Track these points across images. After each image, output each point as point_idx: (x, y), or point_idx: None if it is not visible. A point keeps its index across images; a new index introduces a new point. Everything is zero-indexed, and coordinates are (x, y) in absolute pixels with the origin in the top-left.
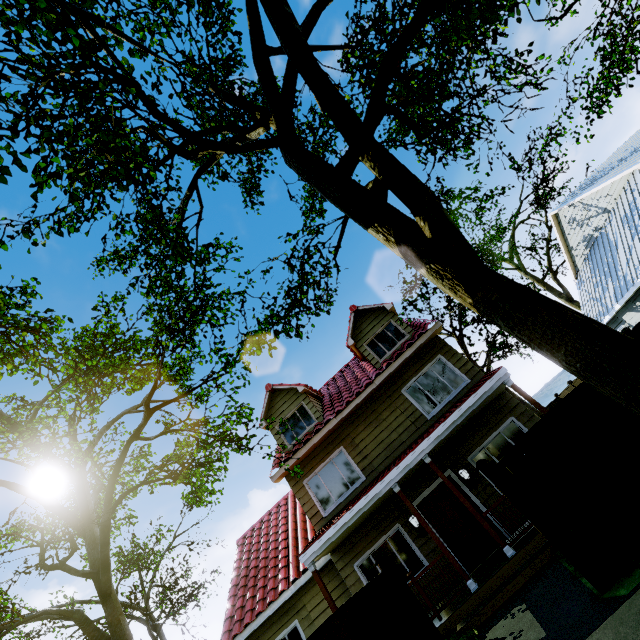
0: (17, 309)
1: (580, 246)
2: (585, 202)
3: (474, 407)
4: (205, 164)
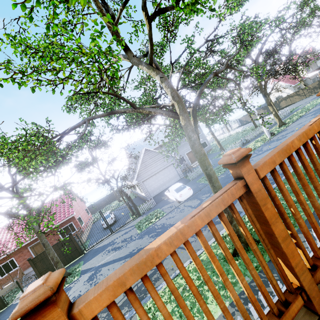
0: None
1: None
2: None
3: None
4: None
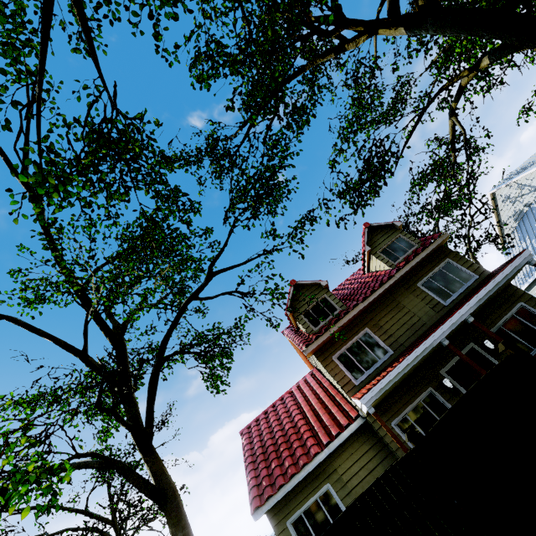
0: (153, 140)
1: (510, 220)
2: (520, 182)
3: (507, 278)
4: (292, 75)
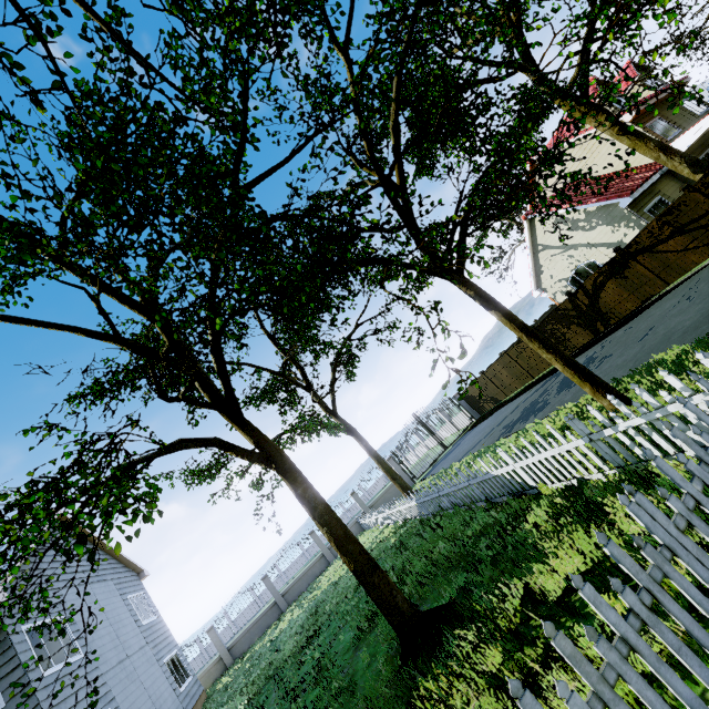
0: None
1: None
2: None
3: None
4: None
